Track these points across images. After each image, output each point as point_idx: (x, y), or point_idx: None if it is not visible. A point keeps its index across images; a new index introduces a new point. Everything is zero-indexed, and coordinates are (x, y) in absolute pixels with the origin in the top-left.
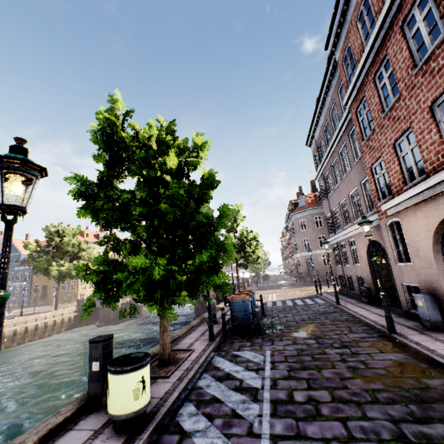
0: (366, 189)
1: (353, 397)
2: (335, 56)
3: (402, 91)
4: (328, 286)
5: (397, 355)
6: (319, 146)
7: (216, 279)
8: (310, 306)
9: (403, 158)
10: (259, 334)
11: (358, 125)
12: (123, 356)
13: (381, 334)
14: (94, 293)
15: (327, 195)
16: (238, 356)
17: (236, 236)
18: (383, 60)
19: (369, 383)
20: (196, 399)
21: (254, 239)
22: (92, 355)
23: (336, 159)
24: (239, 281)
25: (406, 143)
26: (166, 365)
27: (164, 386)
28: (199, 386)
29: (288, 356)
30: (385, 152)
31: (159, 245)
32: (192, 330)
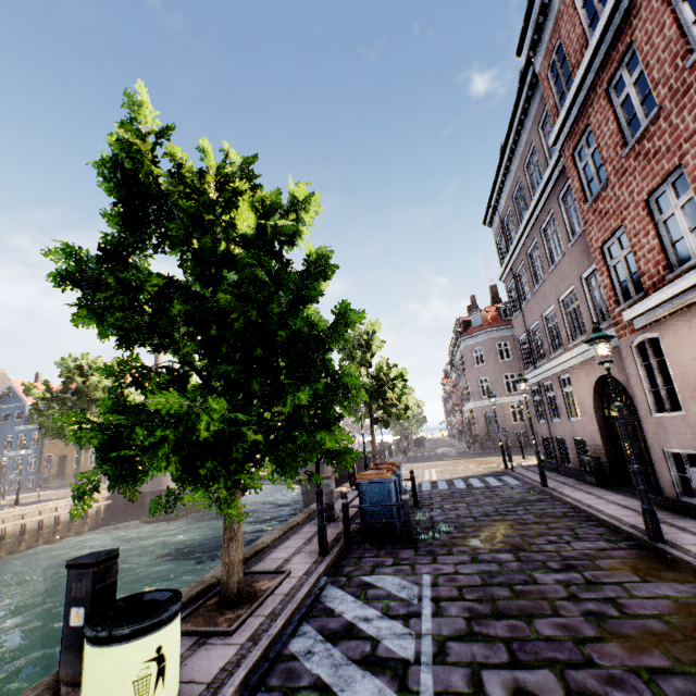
0: (591, 287)
1: (611, 688)
2: (534, 66)
3: (662, 101)
4: (523, 456)
5: (678, 588)
6: (506, 223)
7: (327, 441)
8: (496, 490)
9: (665, 224)
10: (410, 540)
11: (577, 176)
12: (127, 600)
13: (634, 543)
14: (95, 468)
15: (520, 303)
16: (371, 587)
17: (371, 373)
18: (626, 54)
19: (637, 654)
20: (282, 685)
21: (399, 378)
22: (72, 594)
23: (535, 242)
24: (376, 447)
25: (672, 195)
26: (233, 605)
27: (220, 652)
28: (291, 652)
29: (464, 588)
30: (629, 218)
31: (222, 377)
32: (291, 533)
